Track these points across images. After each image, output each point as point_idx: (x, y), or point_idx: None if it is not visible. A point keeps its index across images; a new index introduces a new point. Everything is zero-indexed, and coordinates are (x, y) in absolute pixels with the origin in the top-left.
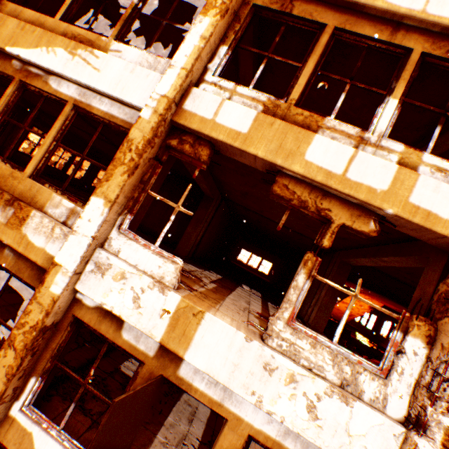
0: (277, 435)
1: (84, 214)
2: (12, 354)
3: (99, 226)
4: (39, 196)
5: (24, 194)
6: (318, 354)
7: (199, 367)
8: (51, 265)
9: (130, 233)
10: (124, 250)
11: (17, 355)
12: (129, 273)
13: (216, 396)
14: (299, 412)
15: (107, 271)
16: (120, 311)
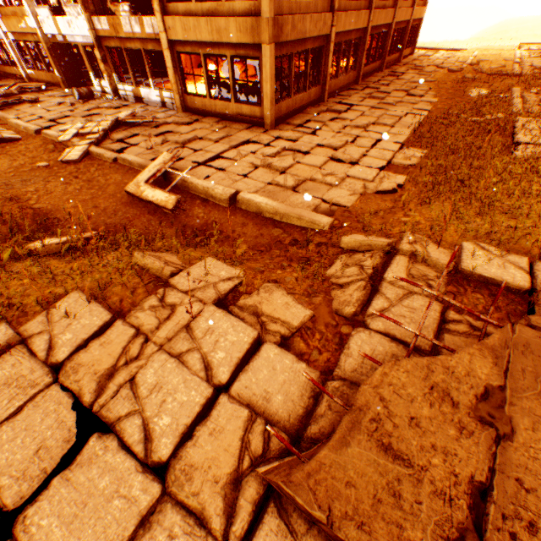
0: (84, 41)
1: (26, 8)
2: (51, 60)
3: (30, 9)
4: (23, 12)
5: (22, 15)
6: (72, 11)
7: (66, 35)
8: (36, 30)
9: (39, 7)
10: (41, 14)
11: (52, 59)
12: (44, 20)
13: (74, 41)
14: (78, 30)
15: (43, 23)
16: (51, 33)
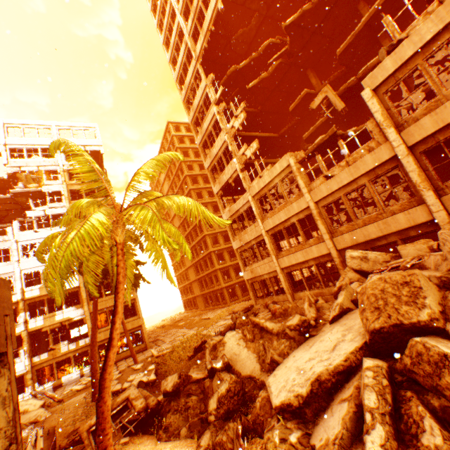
0: None
1: None
2: None
3: None
4: None
5: None
6: None
7: None
8: None
9: None
10: None
11: None
12: None
13: None
14: None
15: None
16: None
